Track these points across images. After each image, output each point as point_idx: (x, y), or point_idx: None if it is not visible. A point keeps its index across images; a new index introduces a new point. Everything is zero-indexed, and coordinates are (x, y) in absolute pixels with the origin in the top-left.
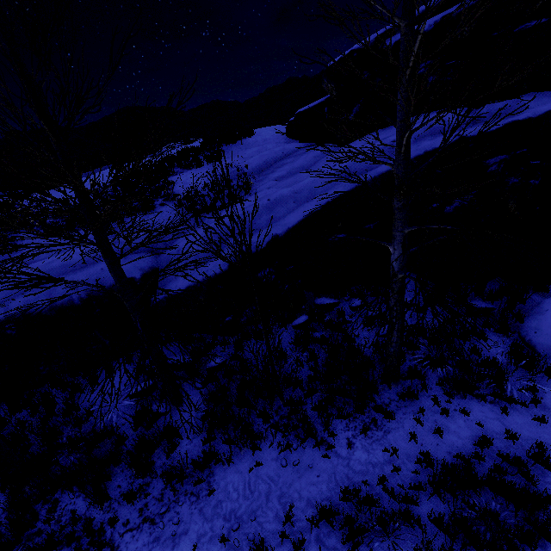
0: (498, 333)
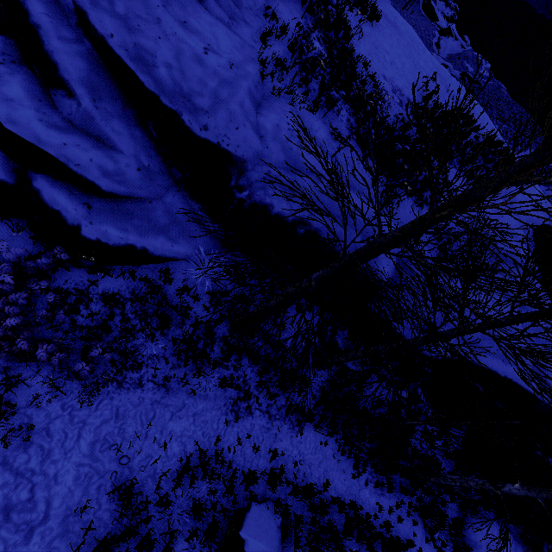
0: (458, 504)
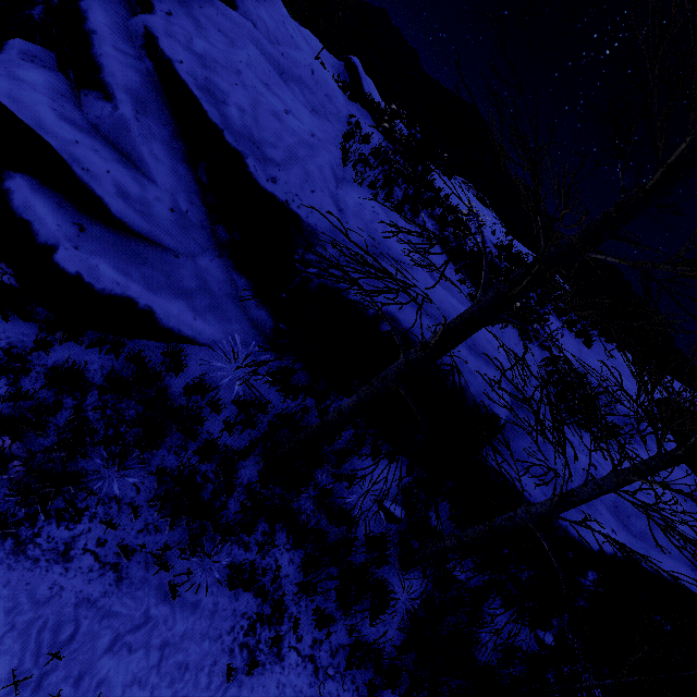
0: None
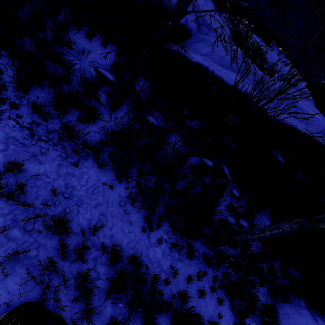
0: (268, 291)
